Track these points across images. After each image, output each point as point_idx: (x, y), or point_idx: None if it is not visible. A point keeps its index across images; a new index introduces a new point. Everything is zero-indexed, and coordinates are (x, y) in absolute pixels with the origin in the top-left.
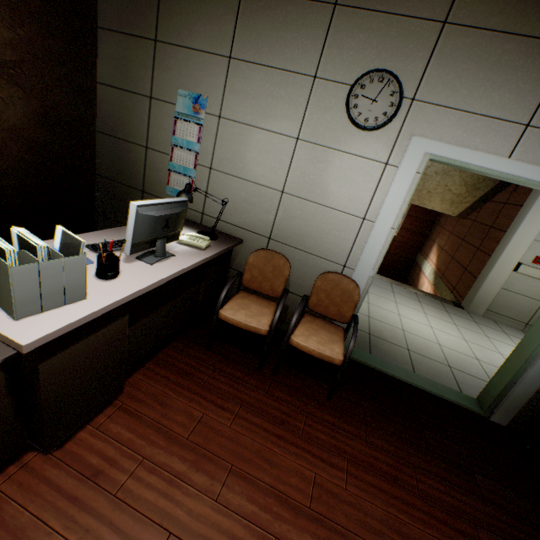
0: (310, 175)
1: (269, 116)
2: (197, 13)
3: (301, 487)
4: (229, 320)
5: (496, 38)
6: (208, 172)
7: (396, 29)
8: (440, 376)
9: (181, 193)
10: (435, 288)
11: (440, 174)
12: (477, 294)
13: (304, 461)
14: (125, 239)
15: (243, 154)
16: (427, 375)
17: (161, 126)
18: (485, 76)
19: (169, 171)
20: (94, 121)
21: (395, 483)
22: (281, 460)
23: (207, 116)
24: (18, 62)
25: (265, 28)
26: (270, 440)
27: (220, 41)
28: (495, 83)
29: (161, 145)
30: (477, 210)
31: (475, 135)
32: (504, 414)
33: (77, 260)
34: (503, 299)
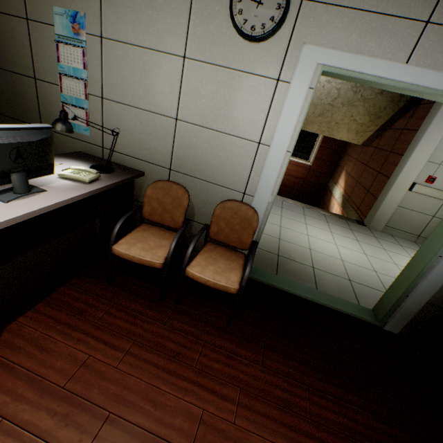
0: (202, 98)
1: (152, 31)
2: None
3: (185, 428)
4: (123, 255)
5: None
6: (101, 102)
7: None
8: (340, 291)
9: (56, 122)
10: (343, 209)
11: (346, 105)
12: (377, 213)
13: (193, 397)
14: None
15: (132, 79)
16: (328, 290)
17: (45, 53)
18: None
19: (62, 104)
20: None
21: (287, 409)
22: (168, 399)
23: (88, 36)
24: None
25: None
26: (159, 377)
27: None
28: None
29: (49, 75)
30: (379, 138)
31: (370, 38)
32: (397, 324)
33: None
34: (399, 215)
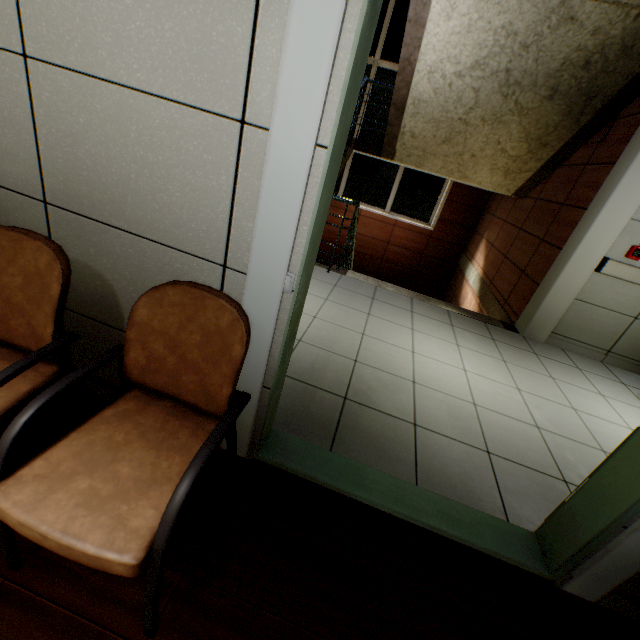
0: None
1: None
2: None
3: None
4: None
5: None
6: None
7: None
8: (467, 482)
9: None
10: (481, 301)
11: (490, 121)
12: (540, 310)
13: None
14: None
15: None
16: (442, 483)
17: None
18: None
19: None
20: None
21: None
22: None
23: None
24: None
25: None
26: None
27: None
28: None
29: None
30: (543, 183)
31: None
32: (595, 583)
33: None
34: (577, 315)
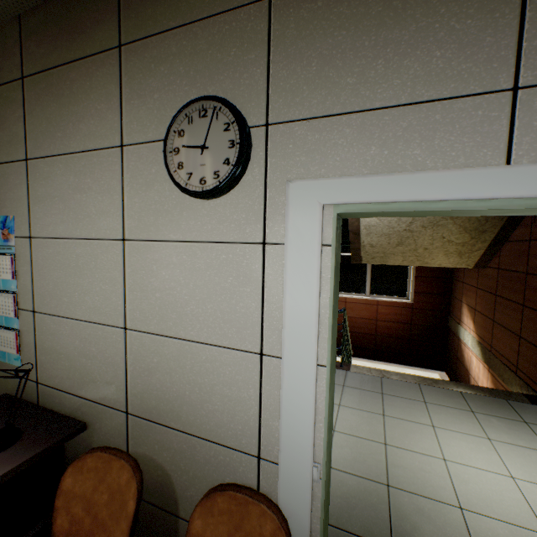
0: (155, 291)
1: (82, 217)
2: None
3: None
4: None
5: None
6: (33, 317)
7: (205, 38)
8: None
9: None
10: (489, 366)
11: (429, 226)
12: None
13: None
14: None
15: (65, 281)
16: None
17: None
18: (376, 40)
19: None
20: None
21: None
22: None
23: (18, 240)
24: None
25: (54, 109)
26: None
27: (14, 145)
28: (401, 42)
29: None
30: (497, 255)
31: (407, 144)
32: None
33: None
34: None
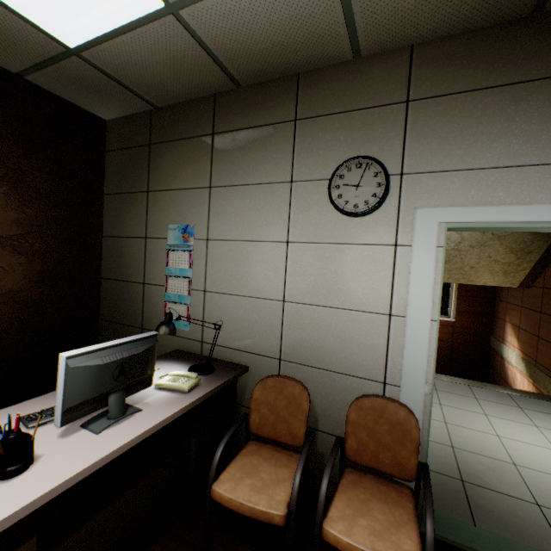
0: (310, 275)
1: (254, 227)
2: (179, 162)
3: None
4: (226, 501)
5: (470, 97)
6: (203, 295)
7: (360, 120)
8: None
9: (160, 325)
10: (534, 380)
11: (476, 246)
12: None
13: None
14: None
15: (235, 270)
16: None
17: (156, 261)
18: (476, 131)
19: (165, 302)
20: (100, 269)
21: None
22: None
23: (196, 241)
24: (23, 234)
25: (237, 156)
26: None
27: (200, 177)
28: (491, 134)
29: (157, 278)
30: (541, 275)
31: (494, 190)
32: None
33: None
34: None
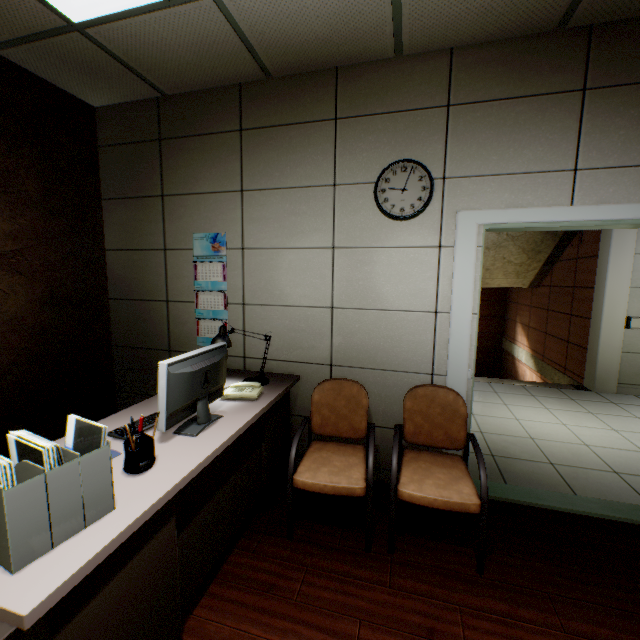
0: (359, 280)
1: (296, 233)
2: (200, 162)
3: None
4: (310, 486)
5: (504, 105)
6: (242, 309)
7: (403, 123)
8: (611, 491)
9: (216, 339)
10: (541, 374)
11: (492, 248)
12: (598, 368)
13: None
14: (156, 412)
15: (277, 279)
16: (594, 493)
17: (180, 275)
18: (509, 138)
19: (196, 320)
20: (106, 288)
21: None
22: None
23: (228, 251)
24: (20, 250)
25: (271, 156)
26: None
27: (229, 179)
28: (522, 141)
29: (183, 294)
30: (549, 274)
31: (524, 193)
32: None
33: (97, 455)
34: (630, 364)
